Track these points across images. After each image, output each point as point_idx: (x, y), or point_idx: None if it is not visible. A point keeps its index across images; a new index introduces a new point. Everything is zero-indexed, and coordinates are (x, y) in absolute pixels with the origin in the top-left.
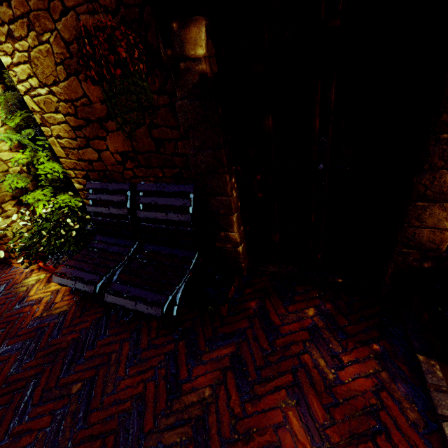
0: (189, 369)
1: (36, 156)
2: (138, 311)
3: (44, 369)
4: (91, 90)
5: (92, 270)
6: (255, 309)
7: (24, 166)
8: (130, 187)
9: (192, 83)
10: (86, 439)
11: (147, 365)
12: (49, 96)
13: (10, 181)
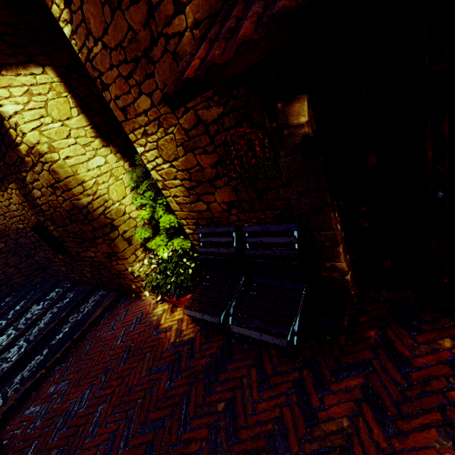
0: (320, 398)
1: (156, 211)
2: (263, 341)
3: (190, 388)
4: (203, 160)
5: (213, 303)
6: (376, 339)
7: (147, 220)
8: (235, 229)
9: (295, 144)
10: (242, 453)
11: (277, 390)
12: (170, 169)
13: (140, 233)
